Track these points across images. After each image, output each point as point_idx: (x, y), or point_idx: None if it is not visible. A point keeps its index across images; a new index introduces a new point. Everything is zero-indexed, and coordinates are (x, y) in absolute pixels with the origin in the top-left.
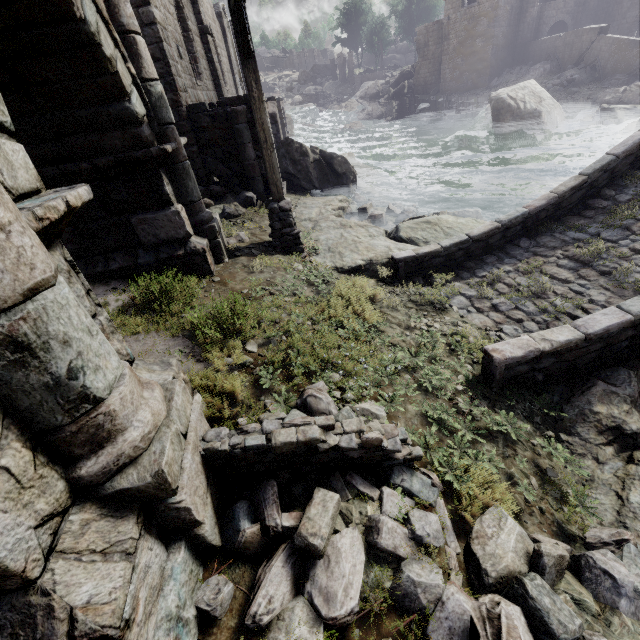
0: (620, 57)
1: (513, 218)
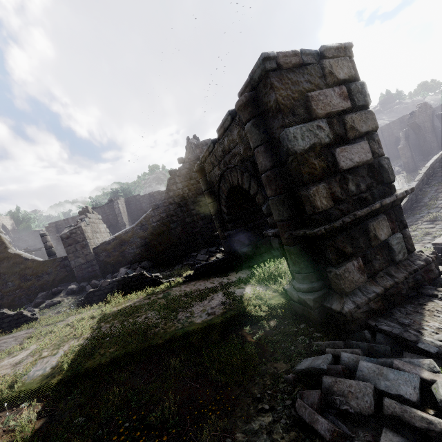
0: None
1: None
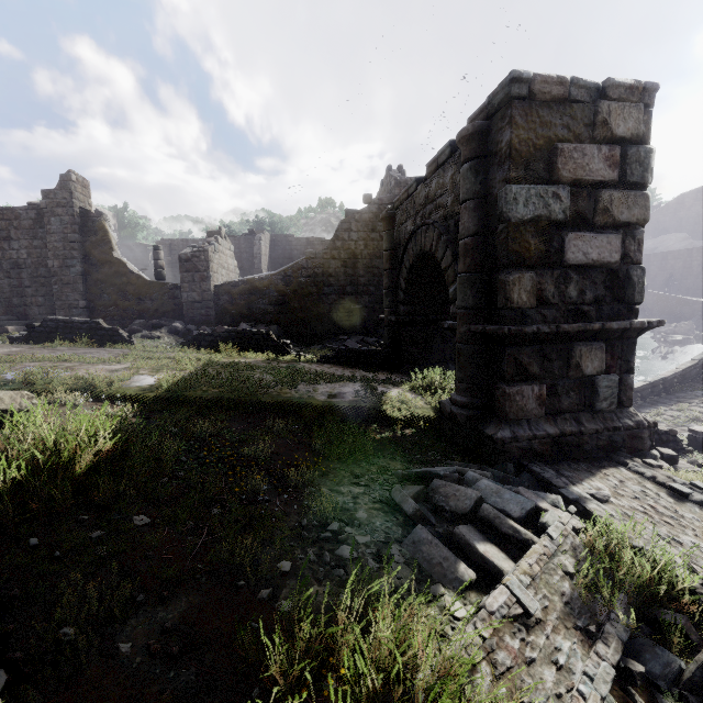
0: (663, 305)
1: (656, 380)
